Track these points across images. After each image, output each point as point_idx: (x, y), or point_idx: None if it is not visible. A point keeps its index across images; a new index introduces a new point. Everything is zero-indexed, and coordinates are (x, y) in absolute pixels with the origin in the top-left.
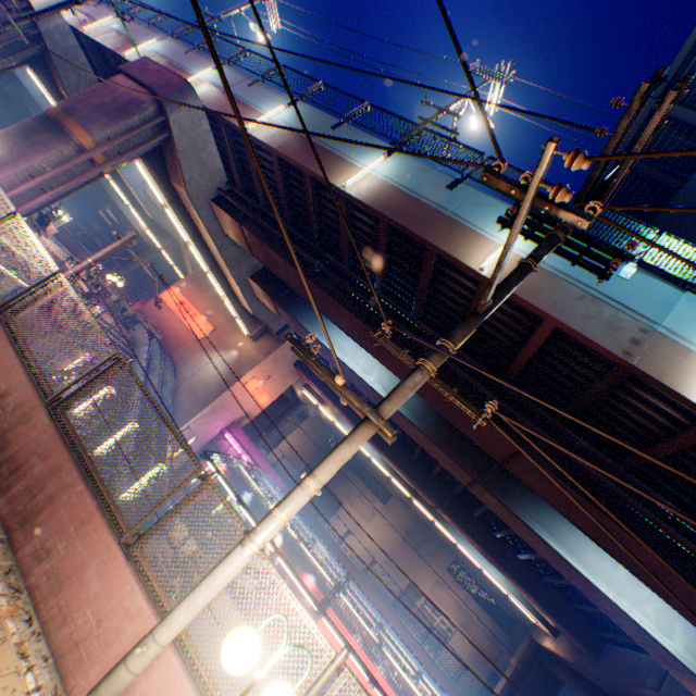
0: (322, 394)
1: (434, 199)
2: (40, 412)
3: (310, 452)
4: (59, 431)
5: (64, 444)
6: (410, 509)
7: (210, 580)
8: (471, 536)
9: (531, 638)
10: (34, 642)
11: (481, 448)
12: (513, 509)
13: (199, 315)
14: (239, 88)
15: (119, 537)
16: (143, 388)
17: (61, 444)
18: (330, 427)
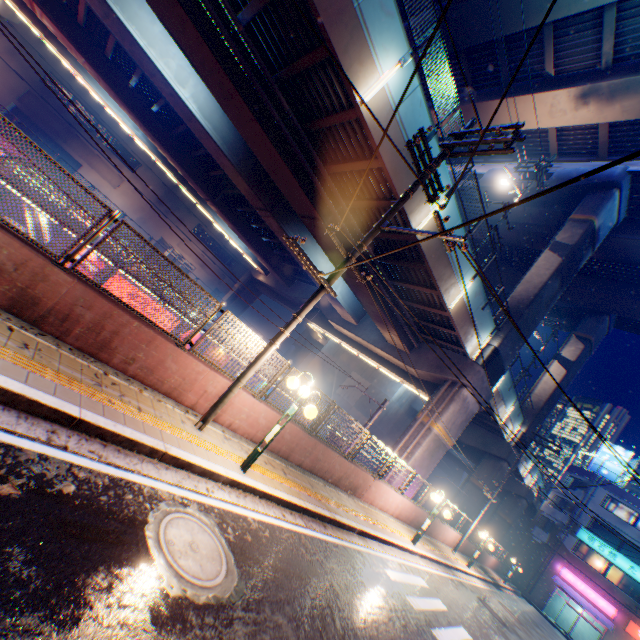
0: (63, 38)
1: None
2: (54, 272)
3: (18, 93)
4: (86, 286)
5: (101, 297)
6: (162, 182)
7: (261, 361)
8: (234, 226)
9: (250, 275)
10: (156, 395)
11: (277, 188)
12: (287, 232)
13: None
14: None
15: (174, 344)
16: (156, 251)
17: (99, 297)
18: (44, 60)
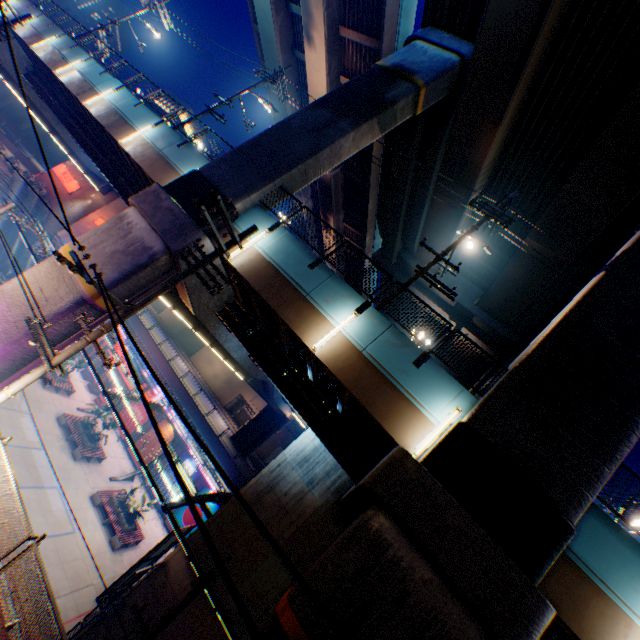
0: None
1: (64, 53)
2: None
3: None
4: None
5: None
6: None
7: None
8: None
9: None
10: None
11: None
12: None
13: (74, 181)
14: (24, 10)
15: None
16: None
17: None
18: None
